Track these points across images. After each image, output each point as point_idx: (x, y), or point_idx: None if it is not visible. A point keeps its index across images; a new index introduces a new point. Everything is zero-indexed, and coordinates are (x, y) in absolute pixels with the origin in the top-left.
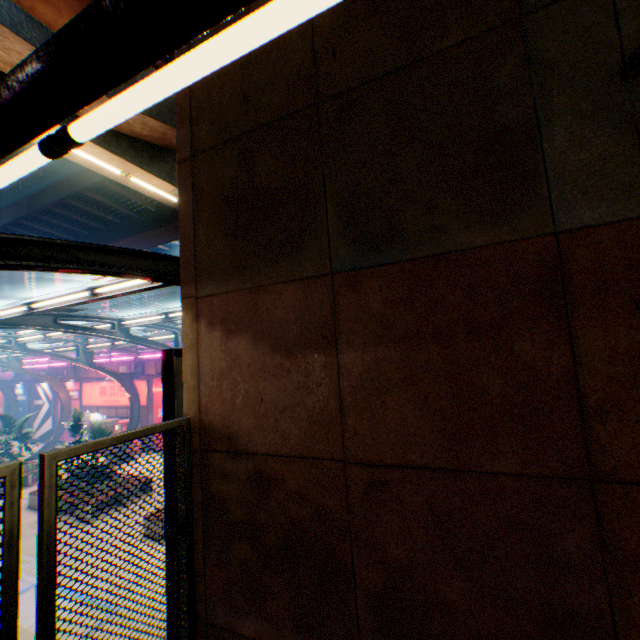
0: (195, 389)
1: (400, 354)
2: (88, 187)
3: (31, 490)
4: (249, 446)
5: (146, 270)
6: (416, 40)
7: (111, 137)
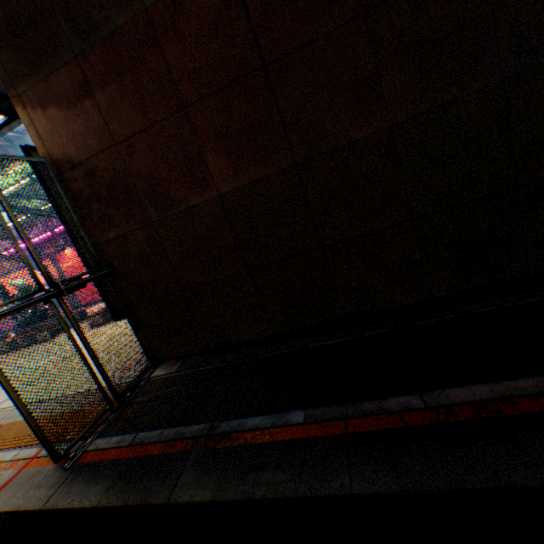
0: (43, 147)
1: (117, 87)
2: None
3: None
4: (80, 161)
5: None
6: None
7: None
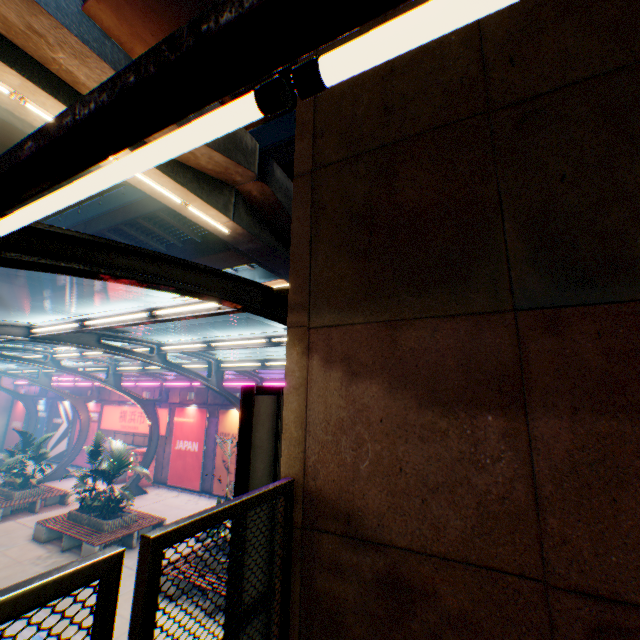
0: (298, 442)
1: None
2: (142, 215)
3: (37, 517)
4: (378, 532)
5: (226, 293)
6: (636, 38)
7: (178, 168)
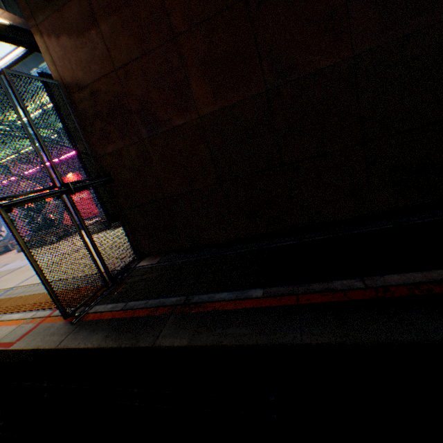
0: (56, 72)
1: (118, 18)
2: None
3: (15, 251)
4: (85, 84)
5: (9, 36)
6: None
7: None
